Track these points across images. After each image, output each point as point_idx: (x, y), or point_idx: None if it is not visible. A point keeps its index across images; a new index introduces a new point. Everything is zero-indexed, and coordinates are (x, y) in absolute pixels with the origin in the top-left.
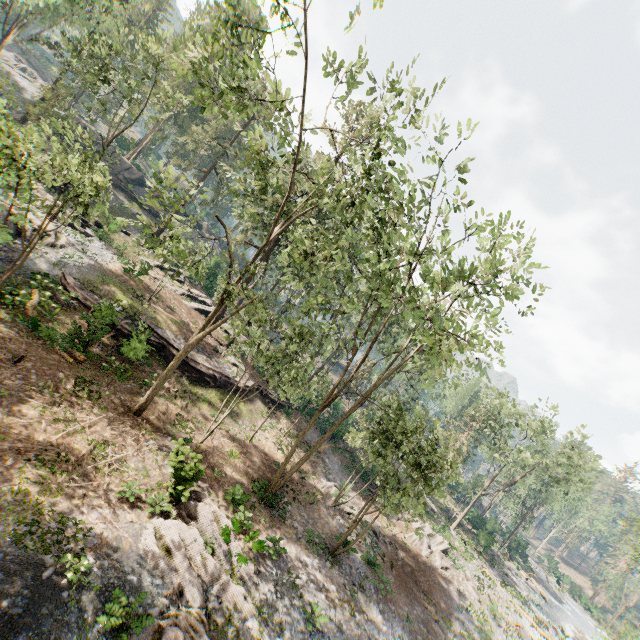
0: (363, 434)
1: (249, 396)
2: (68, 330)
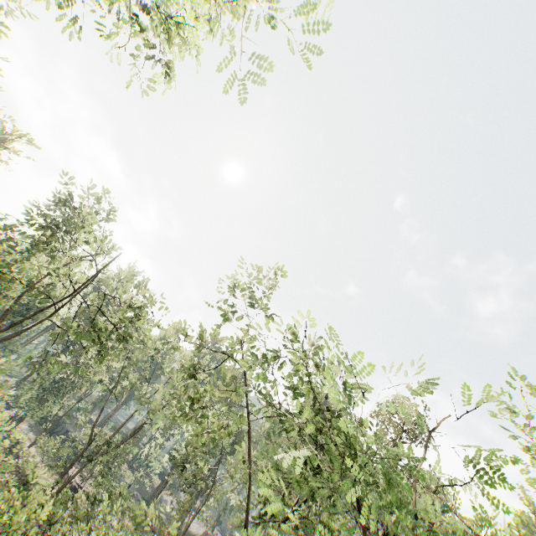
0: None
1: None
2: None
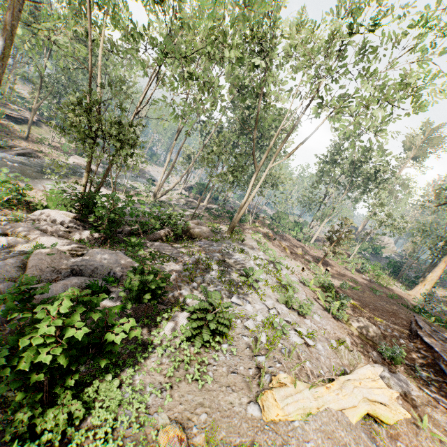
0: None
1: (38, 125)
2: None
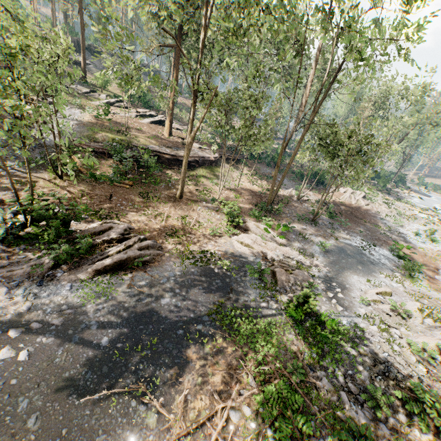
0: (310, 151)
1: (218, 163)
2: (107, 172)
